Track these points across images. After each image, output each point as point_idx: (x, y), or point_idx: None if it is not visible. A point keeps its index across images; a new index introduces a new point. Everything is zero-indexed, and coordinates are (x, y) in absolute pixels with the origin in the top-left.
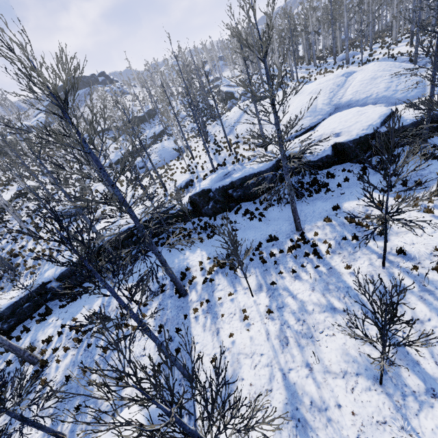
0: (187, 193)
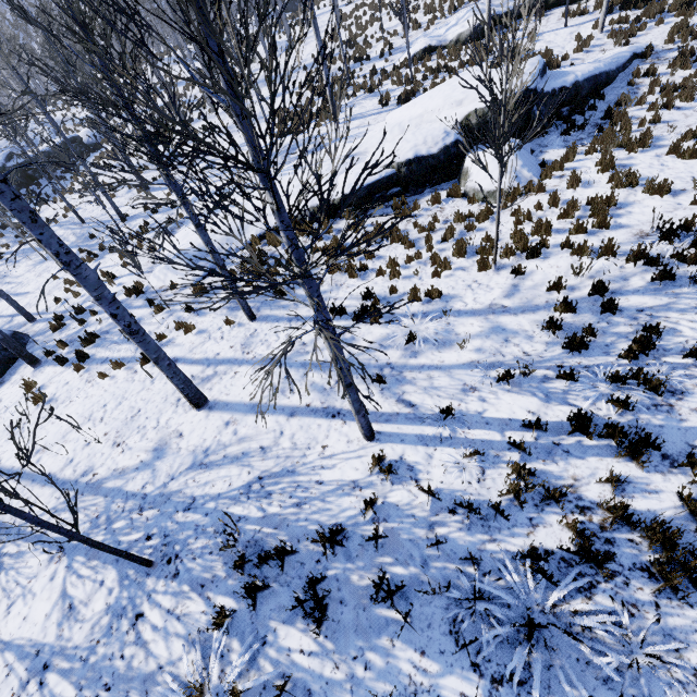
0: None
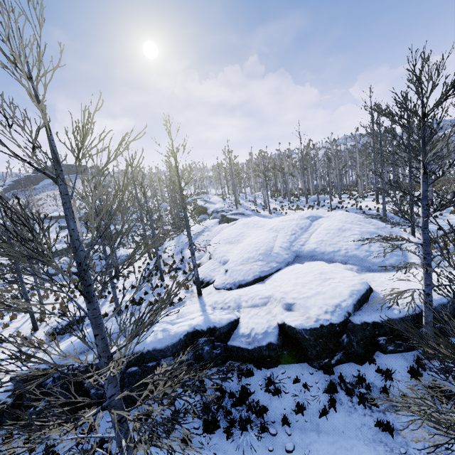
0: (54, 346)
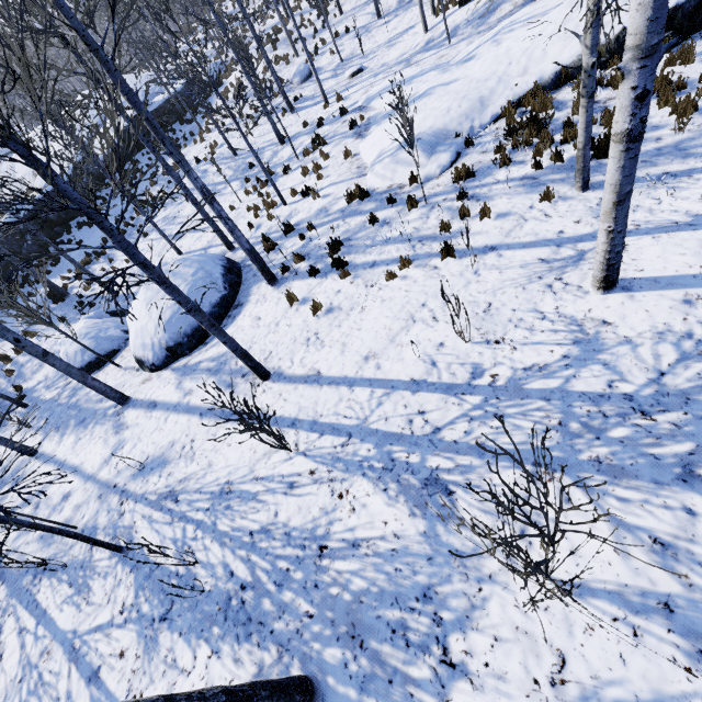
0: None
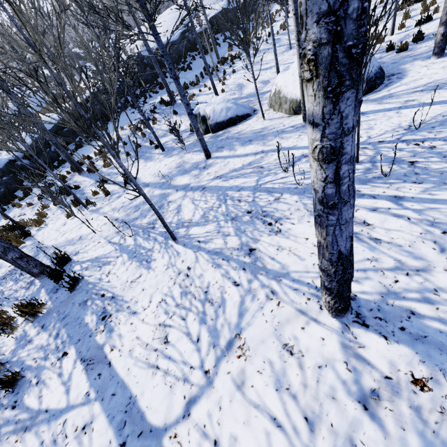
0: None
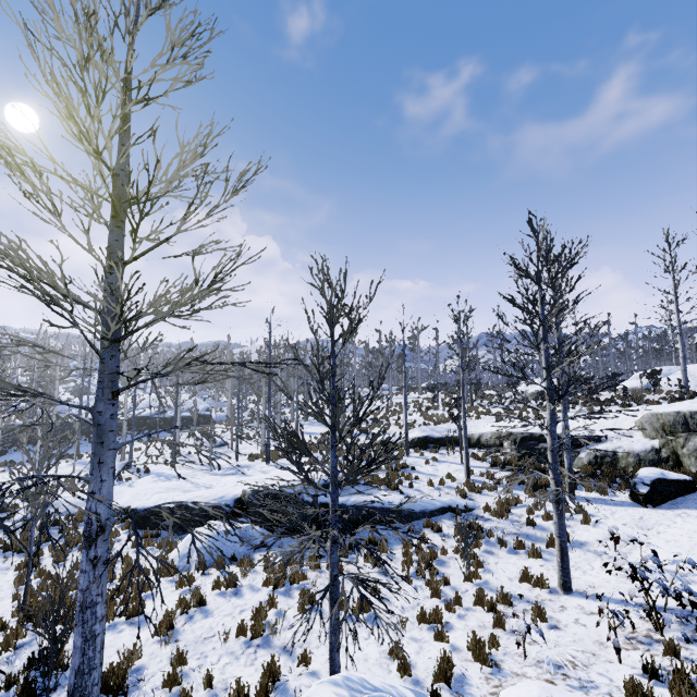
0: None
